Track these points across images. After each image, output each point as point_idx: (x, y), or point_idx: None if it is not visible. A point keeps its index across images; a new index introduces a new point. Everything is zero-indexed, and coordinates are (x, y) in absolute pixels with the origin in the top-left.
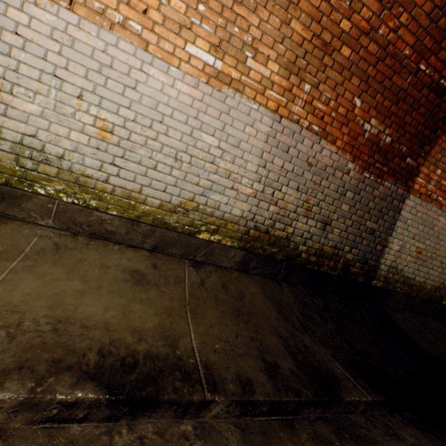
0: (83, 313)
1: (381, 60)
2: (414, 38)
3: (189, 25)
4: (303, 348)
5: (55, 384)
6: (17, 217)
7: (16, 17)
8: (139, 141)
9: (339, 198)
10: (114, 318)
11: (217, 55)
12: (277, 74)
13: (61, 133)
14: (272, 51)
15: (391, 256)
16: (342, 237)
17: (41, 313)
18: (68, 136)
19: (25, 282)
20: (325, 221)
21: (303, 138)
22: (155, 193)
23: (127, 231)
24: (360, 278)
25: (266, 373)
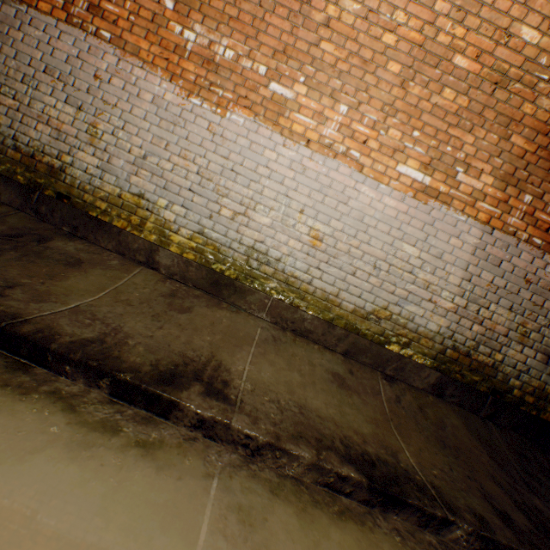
0: (312, 404)
1: None
2: None
3: (402, 149)
4: (534, 510)
5: (328, 457)
6: (241, 308)
7: (268, 156)
8: (343, 249)
9: None
10: (335, 415)
11: (426, 172)
12: (491, 186)
13: (282, 240)
14: (486, 165)
15: None
16: None
17: (286, 396)
18: (287, 242)
19: (264, 366)
20: (549, 353)
21: (520, 251)
22: (350, 298)
23: (322, 332)
24: None
25: (499, 519)
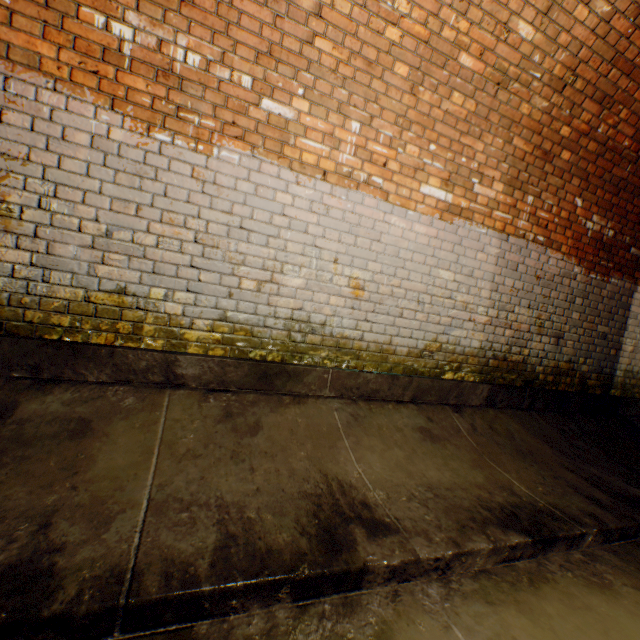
0: (432, 477)
1: (600, 156)
2: (633, 130)
3: (421, 166)
4: (597, 479)
5: (494, 534)
6: (300, 393)
7: (282, 200)
8: (386, 292)
9: (568, 307)
10: (453, 477)
11: (447, 189)
12: (501, 193)
13: (322, 300)
14: (495, 172)
15: (626, 359)
16: (575, 348)
17: (411, 483)
18: (328, 301)
19: (369, 458)
20: (558, 335)
21: (529, 251)
22: (403, 341)
23: (388, 387)
24: (597, 390)
25: (596, 506)
